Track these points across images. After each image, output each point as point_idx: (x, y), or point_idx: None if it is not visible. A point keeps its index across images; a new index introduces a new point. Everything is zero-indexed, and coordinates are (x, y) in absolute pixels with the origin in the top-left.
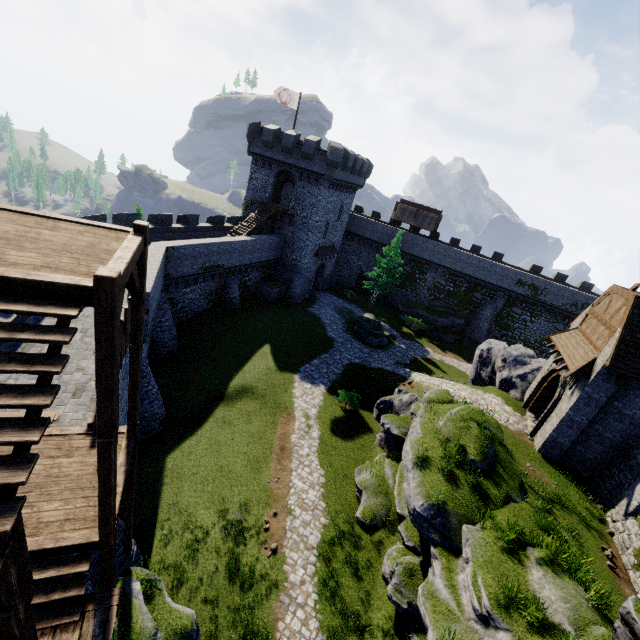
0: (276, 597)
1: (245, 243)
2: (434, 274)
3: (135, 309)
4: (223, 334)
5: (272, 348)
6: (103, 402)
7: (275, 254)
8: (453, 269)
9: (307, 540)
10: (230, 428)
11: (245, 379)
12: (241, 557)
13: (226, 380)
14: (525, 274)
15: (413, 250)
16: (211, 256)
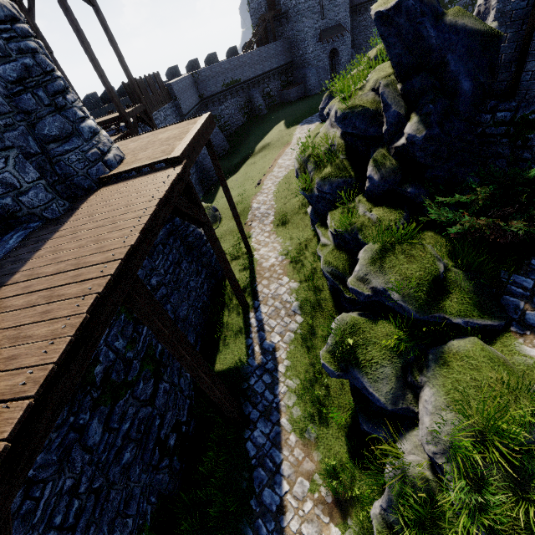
0: (254, 195)
1: (251, 55)
2: None
3: (98, 16)
4: (254, 129)
5: (285, 121)
6: (68, 17)
7: (284, 59)
8: None
9: (278, 176)
10: (254, 166)
11: (264, 142)
12: (244, 194)
13: (253, 147)
14: None
15: None
16: (227, 74)
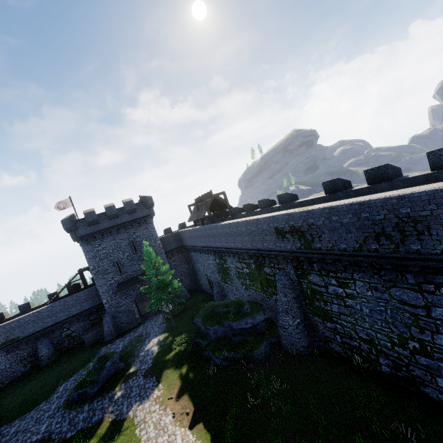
0: None
1: (38, 312)
2: (230, 258)
3: None
4: None
5: None
6: None
7: (92, 303)
8: (230, 247)
9: None
10: None
11: None
12: None
13: None
14: (274, 217)
15: (206, 242)
16: None
